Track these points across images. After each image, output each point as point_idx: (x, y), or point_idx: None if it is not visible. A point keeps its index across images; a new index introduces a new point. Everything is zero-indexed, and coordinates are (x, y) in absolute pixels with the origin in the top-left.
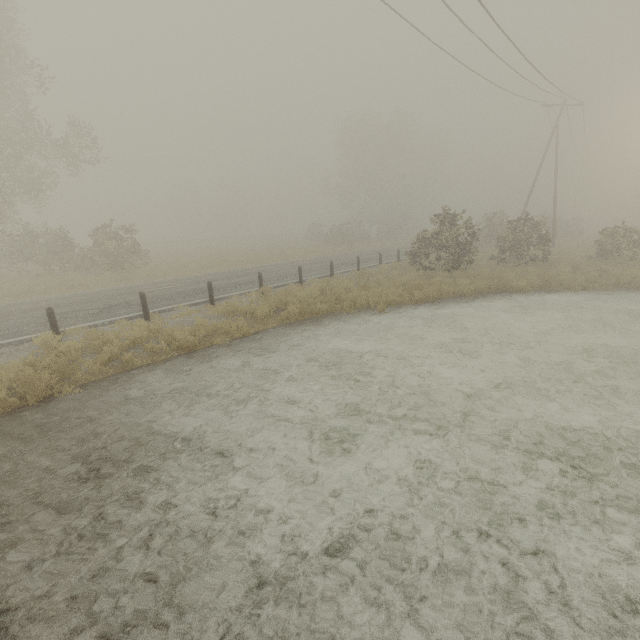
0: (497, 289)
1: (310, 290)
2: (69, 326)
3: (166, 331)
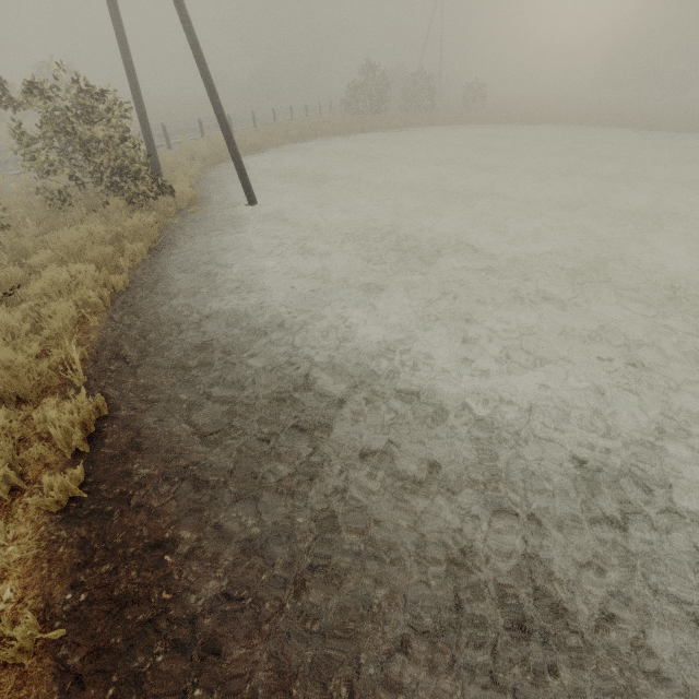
0: (405, 125)
1: (296, 123)
2: (160, 143)
3: (243, 138)
